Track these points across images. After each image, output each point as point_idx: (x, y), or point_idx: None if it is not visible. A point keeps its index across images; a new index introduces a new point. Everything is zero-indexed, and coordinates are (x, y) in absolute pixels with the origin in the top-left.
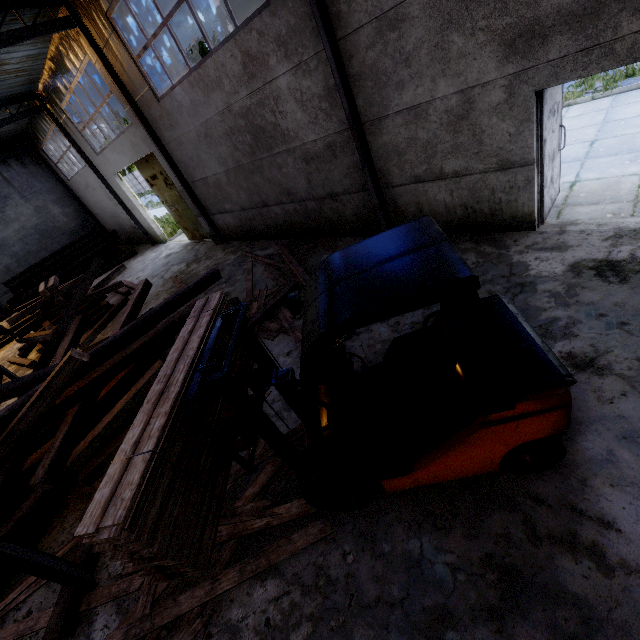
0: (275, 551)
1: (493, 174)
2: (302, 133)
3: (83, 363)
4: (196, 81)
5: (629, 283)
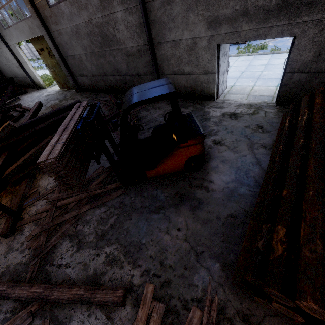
0: (105, 199)
1: (202, 75)
2: (126, 42)
3: (15, 128)
4: (73, 2)
5: (237, 120)
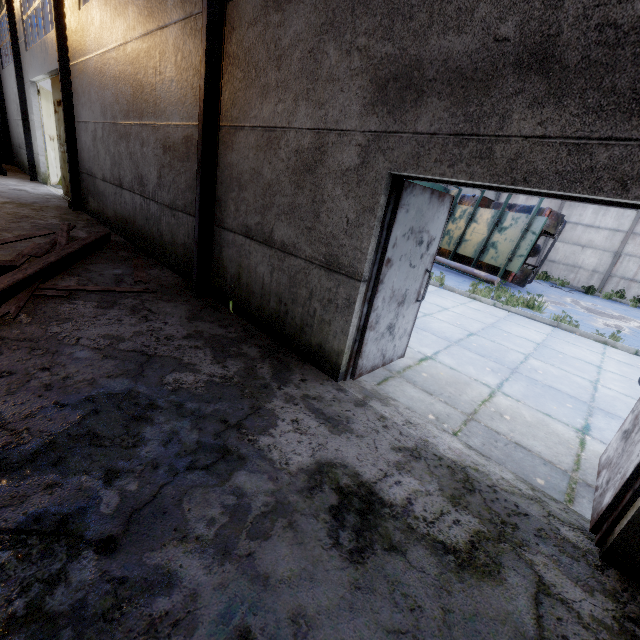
0: None
1: (318, 269)
2: (170, 109)
3: None
4: None
5: (361, 568)
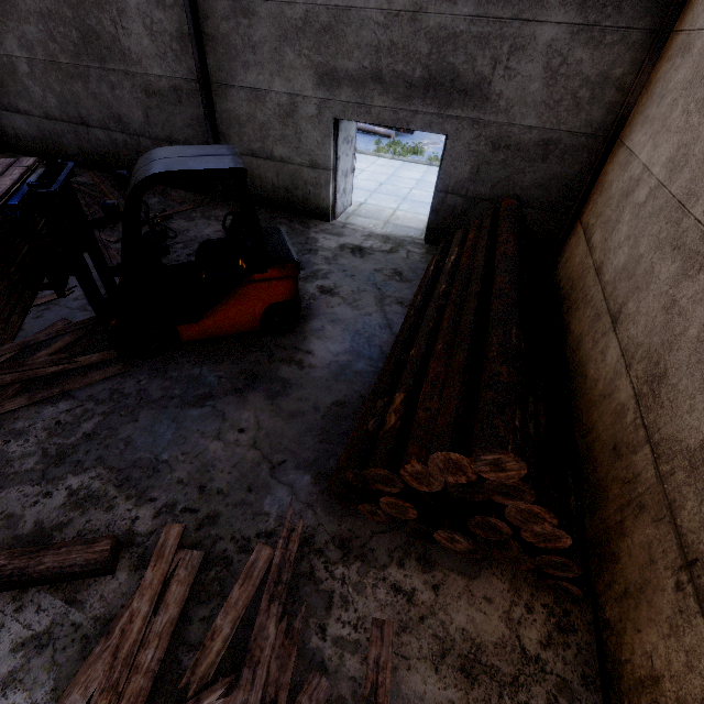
0: (71, 384)
1: (307, 169)
2: (147, 62)
3: None
4: None
5: (364, 258)
